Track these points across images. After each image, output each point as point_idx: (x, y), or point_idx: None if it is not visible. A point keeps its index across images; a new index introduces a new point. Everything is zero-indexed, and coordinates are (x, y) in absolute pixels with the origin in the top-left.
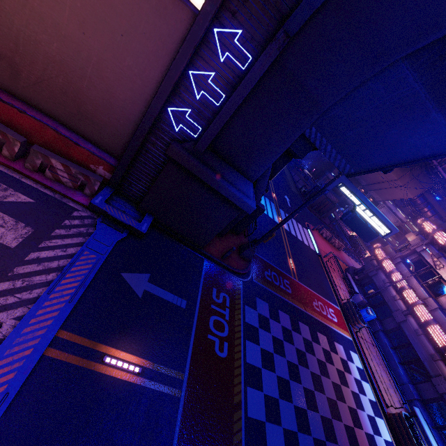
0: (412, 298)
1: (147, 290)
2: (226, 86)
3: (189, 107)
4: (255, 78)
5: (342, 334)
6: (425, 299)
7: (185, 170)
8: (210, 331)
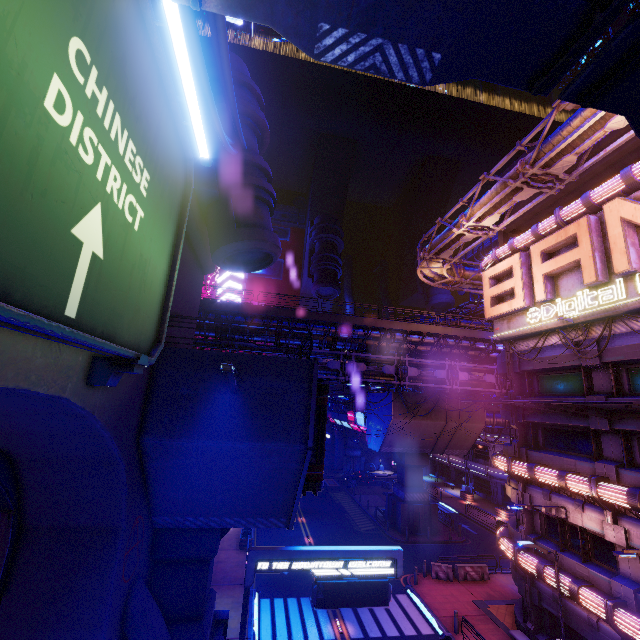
0: (597, 606)
1: None
2: None
3: None
4: None
5: None
6: (611, 588)
7: None
8: None
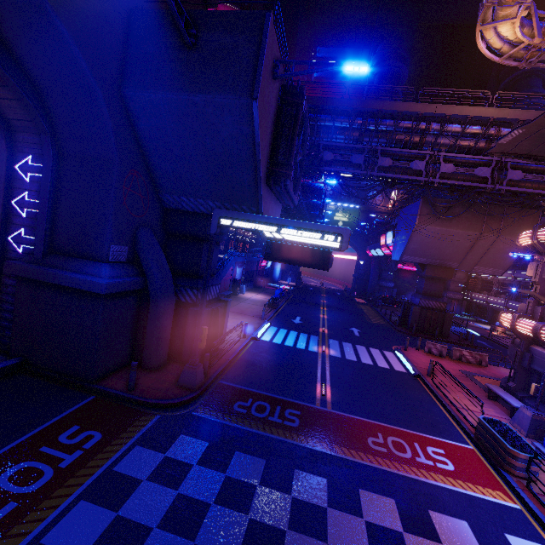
0: None
1: None
2: (39, 195)
3: (22, 227)
4: (48, 174)
5: (472, 495)
6: None
7: (32, 282)
8: None
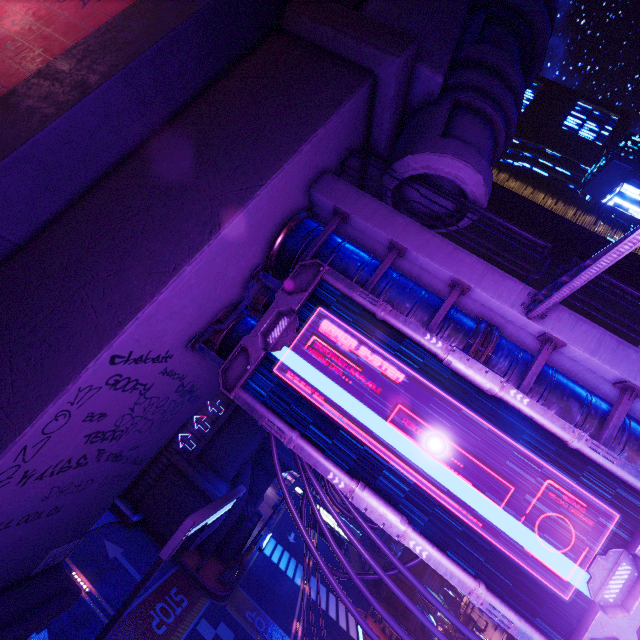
0: None
1: (117, 557)
2: (212, 422)
3: (191, 433)
4: (225, 418)
5: None
6: None
7: (180, 472)
8: (154, 609)
